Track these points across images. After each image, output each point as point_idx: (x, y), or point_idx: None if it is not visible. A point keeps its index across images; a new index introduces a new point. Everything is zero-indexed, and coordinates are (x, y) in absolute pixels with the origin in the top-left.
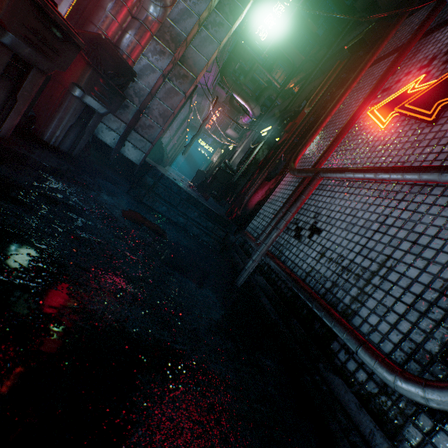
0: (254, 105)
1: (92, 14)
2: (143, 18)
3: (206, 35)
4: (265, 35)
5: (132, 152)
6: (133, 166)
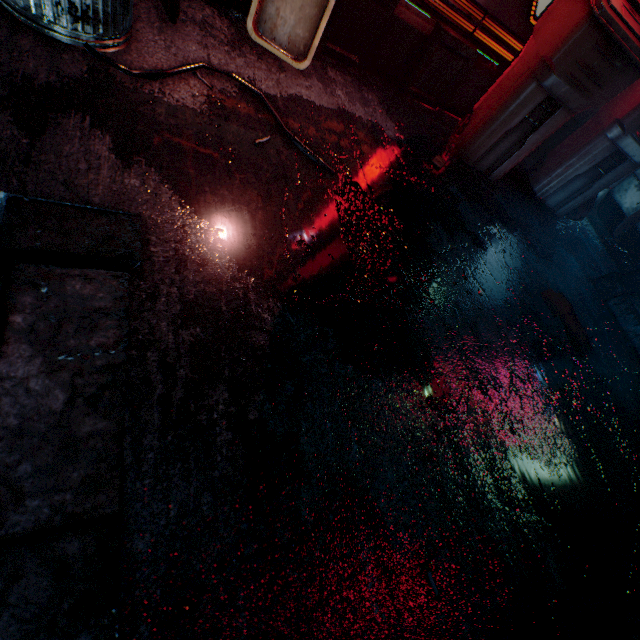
0: None
1: None
2: None
3: None
4: None
5: None
6: None
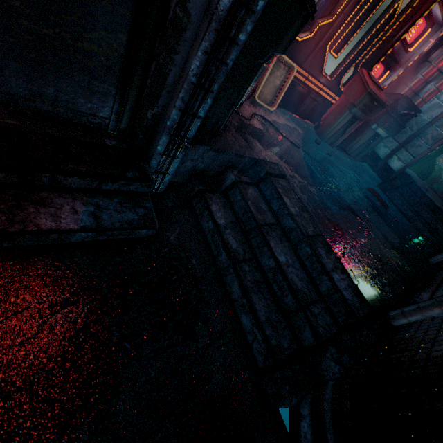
0: None
1: (407, 78)
2: None
3: None
4: None
5: (395, 162)
6: (391, 172)
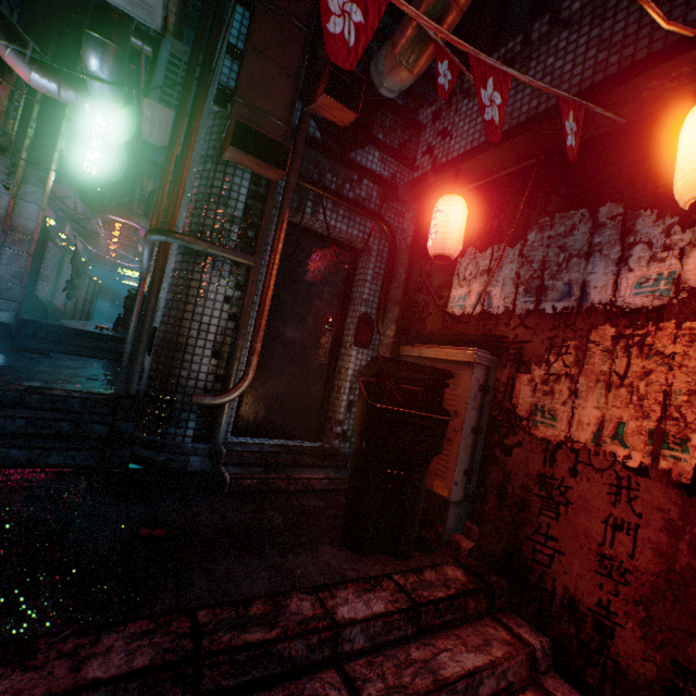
0: (138, 220)
1: None
2: None
3: (25, 204)
4: (96, 169)
5: (2, 315)
6: (9, 326)
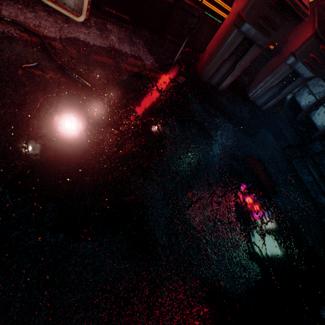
0: None
1: None
2: None
3: None
4: None
5: (321, 117)
6: (313, 130)
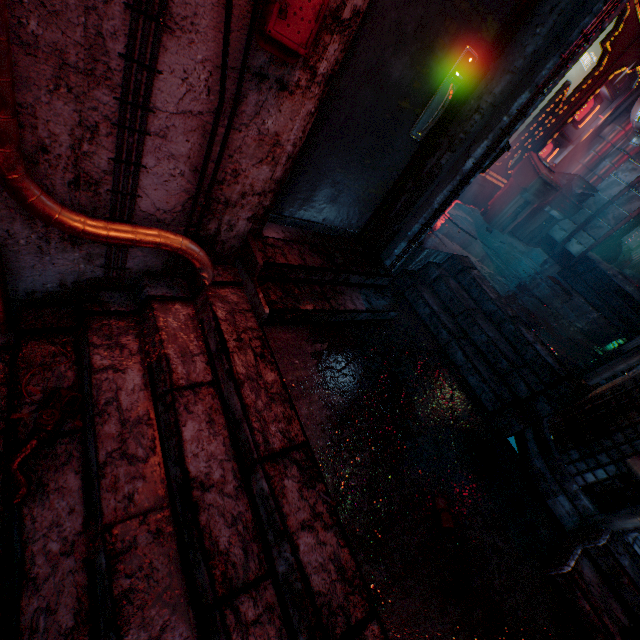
0: None
1: (579, 154)
2: (623, 147)
3: None
4: None
5: (574, 246)
6: (571, 257)
